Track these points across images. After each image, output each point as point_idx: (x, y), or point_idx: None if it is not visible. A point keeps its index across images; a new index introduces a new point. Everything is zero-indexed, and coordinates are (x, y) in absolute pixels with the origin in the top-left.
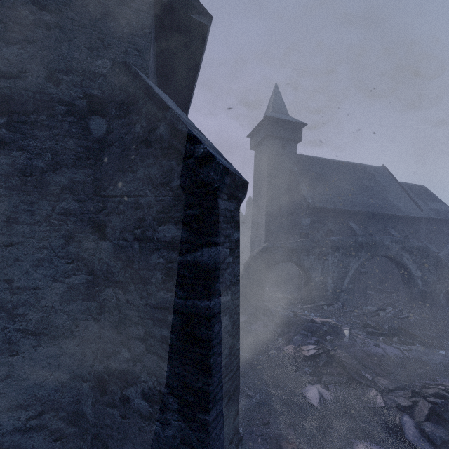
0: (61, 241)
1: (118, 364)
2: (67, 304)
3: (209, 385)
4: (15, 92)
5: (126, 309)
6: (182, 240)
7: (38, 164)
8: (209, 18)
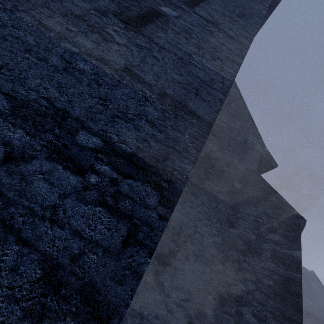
0: (216, 220)
1: (236, 291)
2: (211, 248)
3: (301, 319)
4: (216, 164)
5: (244, 263)
6: (283, 243)
7: (216, 188)
8: (277, 165)
